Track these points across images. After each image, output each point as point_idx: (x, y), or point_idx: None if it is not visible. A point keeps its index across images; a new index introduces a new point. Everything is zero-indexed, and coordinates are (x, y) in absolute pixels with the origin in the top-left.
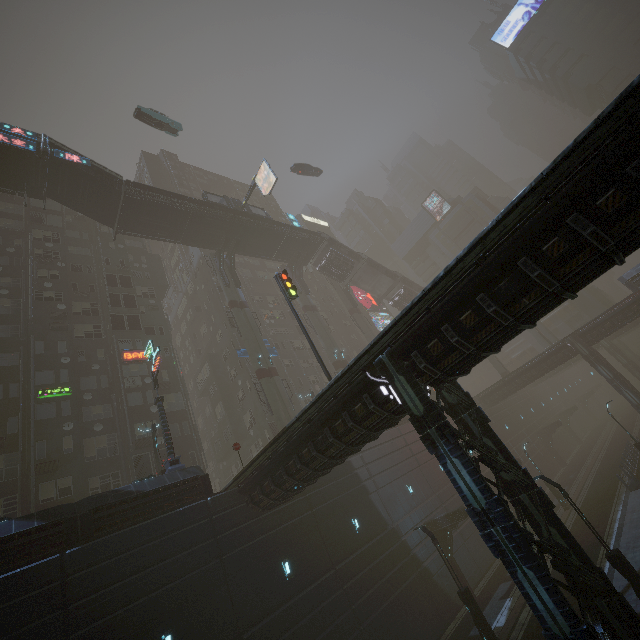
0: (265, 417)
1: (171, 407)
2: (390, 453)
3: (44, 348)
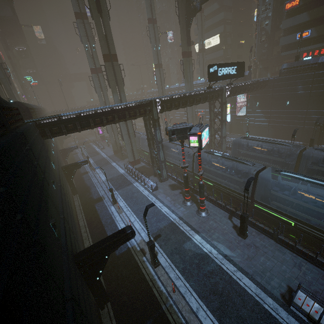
0: None
1: None
2: None
3: None
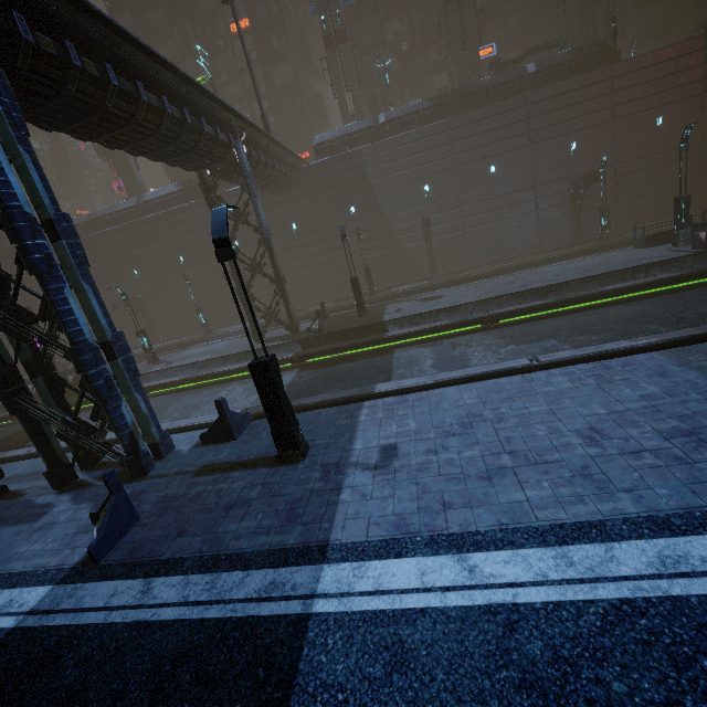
0: (363, 87)
1: (284, 80)
2: (418, 153)
3: (180, 36)
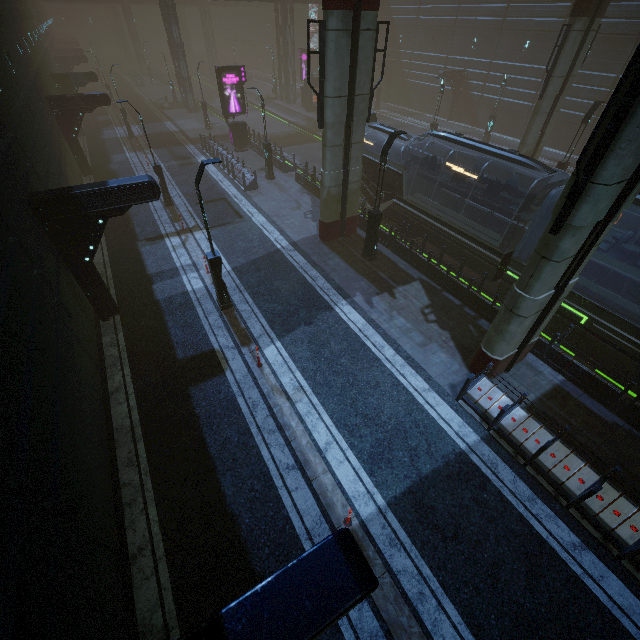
0: None
1: None
2: None
3: None
